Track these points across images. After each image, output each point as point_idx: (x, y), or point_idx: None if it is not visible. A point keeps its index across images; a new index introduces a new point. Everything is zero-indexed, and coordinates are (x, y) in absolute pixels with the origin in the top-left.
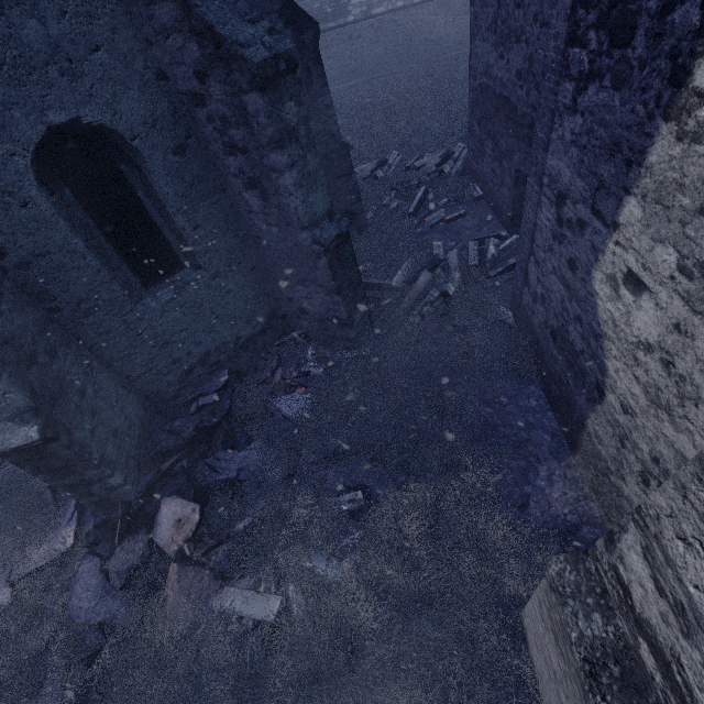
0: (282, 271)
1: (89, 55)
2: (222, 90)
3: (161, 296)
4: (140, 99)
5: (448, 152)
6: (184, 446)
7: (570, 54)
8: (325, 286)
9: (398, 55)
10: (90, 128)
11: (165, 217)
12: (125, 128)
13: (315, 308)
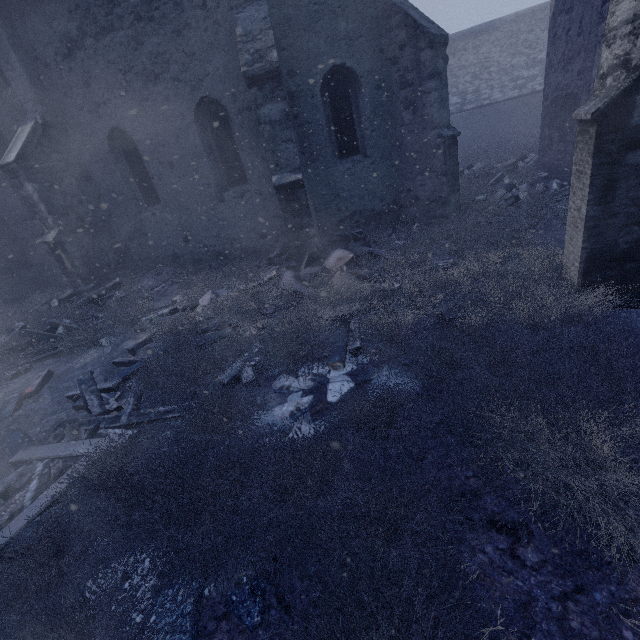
0: (410, 167)
1: (358, 39)
2: (410, 53)
3: (345, 164)
4: (369, 60)
5: (521, 156)
6: (342, 239)
7: (603, 10)
8: (437, 171)
9: (481, 136)
10: (345, 72)
11: (359, 123)
12: (360, 72)
13: (425, 193)
